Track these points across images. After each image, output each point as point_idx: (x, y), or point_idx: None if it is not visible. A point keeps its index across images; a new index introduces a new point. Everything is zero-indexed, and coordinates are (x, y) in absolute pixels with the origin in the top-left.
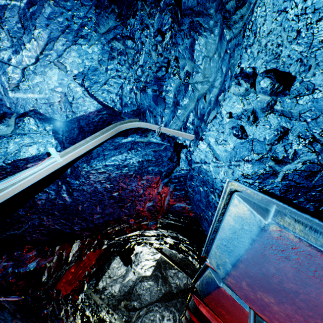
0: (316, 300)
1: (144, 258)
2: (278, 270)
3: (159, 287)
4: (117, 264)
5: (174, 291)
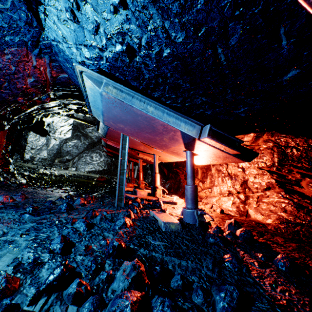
0: (132, 120)
1: (59, 126)
2: (117, 113)
3: (83, 142)
4: (34, 138)
5: (96, 141)
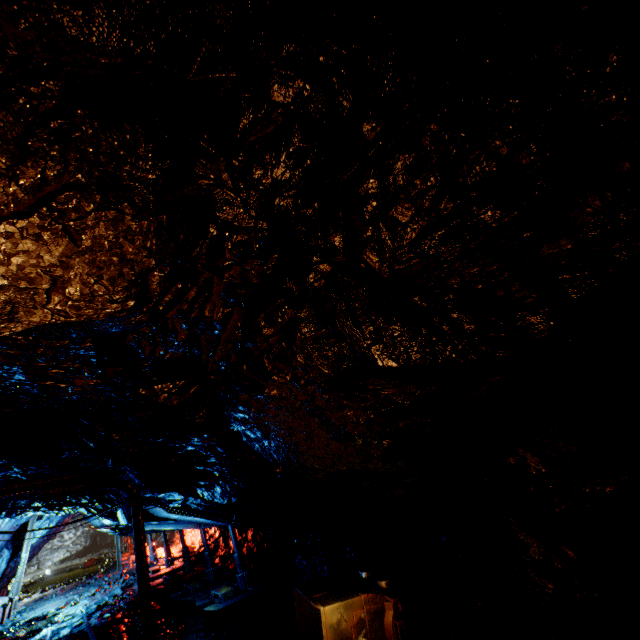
0: None
1: None
2: None
3: None
4: None
5: None
